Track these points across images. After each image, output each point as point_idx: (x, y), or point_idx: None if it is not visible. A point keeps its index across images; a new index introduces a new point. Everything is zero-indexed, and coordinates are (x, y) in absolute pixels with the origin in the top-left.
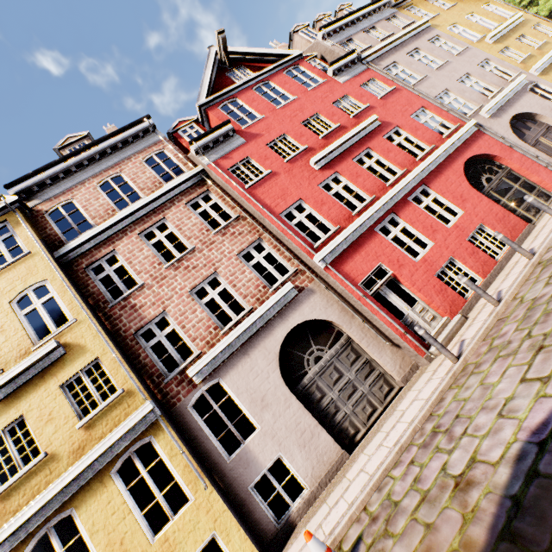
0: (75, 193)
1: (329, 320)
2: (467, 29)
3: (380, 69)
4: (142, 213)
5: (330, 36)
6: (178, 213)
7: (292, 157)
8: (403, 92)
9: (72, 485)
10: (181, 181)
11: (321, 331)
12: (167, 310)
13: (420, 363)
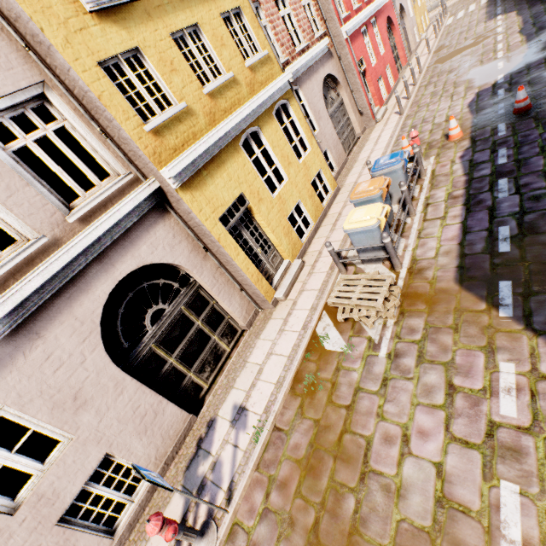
0: None
1: (339, 81)
2: None
3: None
4: None
5: None
6: None
7: None
8: None
9: (258, 109)
10: None
11: (331, 89)
12: (262, 2)
13: (368, 126)
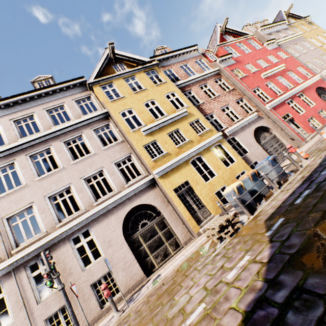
0: (171, 67)
1: (269, 127)
2: (316, 41)
3: (284, 48)
4: (199, 79)
5: (263, 31)
6: (211, 82)
7: (254, 72)
8: (292, 59)
9: (200, 149)
10: (212, 71)
11: (264, 131)
12: (213, 112)
13: (301, 145)
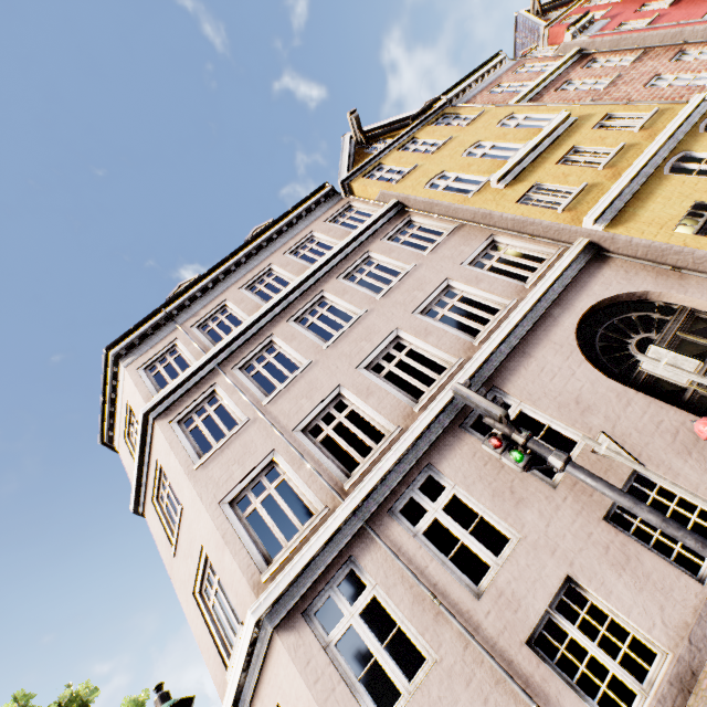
0: (473, 102)
1: None
2: None
3: None
4: (547, 83)
5: None
6: (579, 73)
7: (671, 3)
8: None
9: (671, 142)
10: (567, 58)
11: None
12: (632, 99)
13: None
